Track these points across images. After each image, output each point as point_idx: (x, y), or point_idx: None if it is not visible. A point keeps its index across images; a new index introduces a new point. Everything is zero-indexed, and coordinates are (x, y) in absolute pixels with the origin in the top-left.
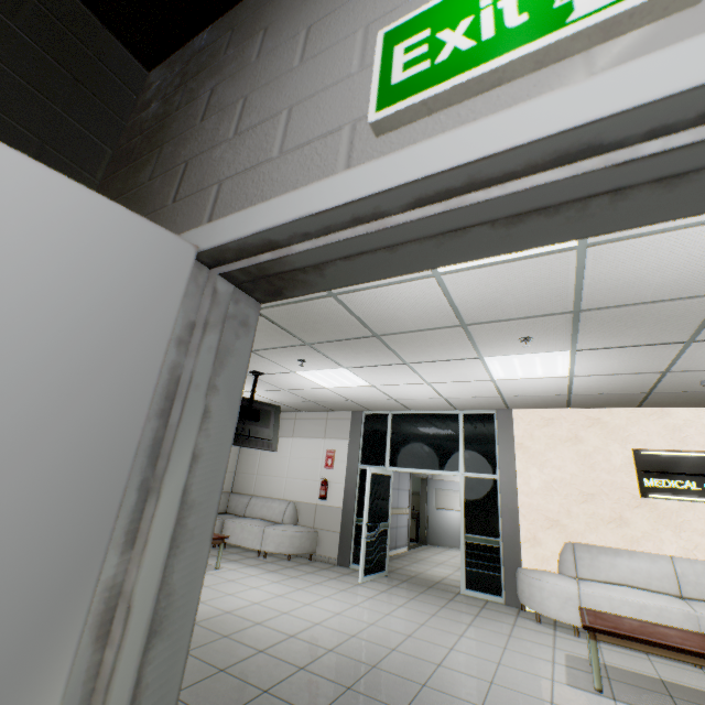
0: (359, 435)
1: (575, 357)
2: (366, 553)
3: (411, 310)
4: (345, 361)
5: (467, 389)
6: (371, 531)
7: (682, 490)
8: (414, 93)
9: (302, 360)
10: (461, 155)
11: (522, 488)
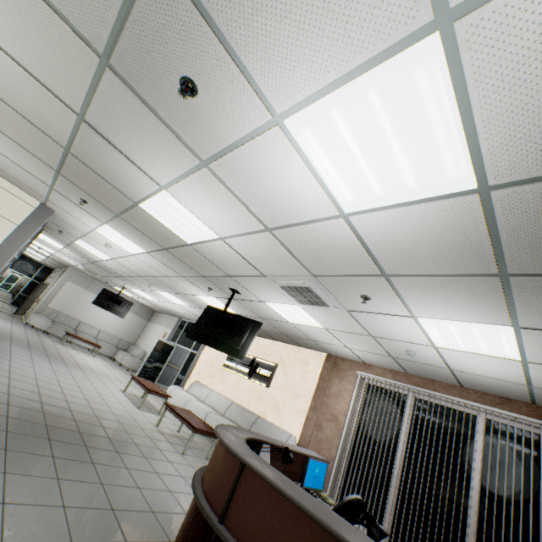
0: (176, 328)
1: (173, 295)
2: (143, 369)
3: (116, 269)
4: (134, 286)
5: (182, 308)
6: (150, 363)
7: (232, 367)
8: None
9: (124, 283)
10: None
11: (200, 358)
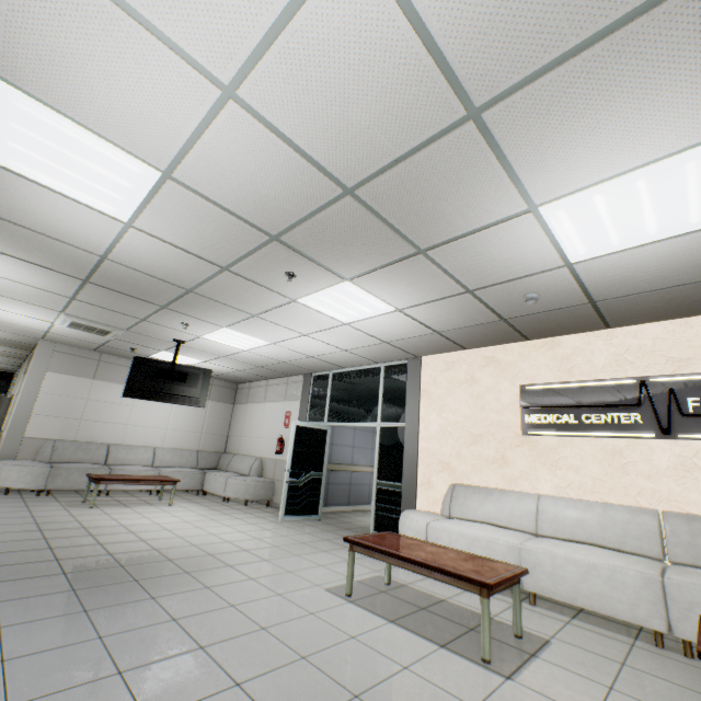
0: (308, 395)
1: (363, 287)
2: (289, 496)
3: (169, 261)
4: (213, 321)
5: (345, 337)
6: (297, 478)
7: (561, 425)
8: None
9: (185, 324)
10: None
11: (423, 434)
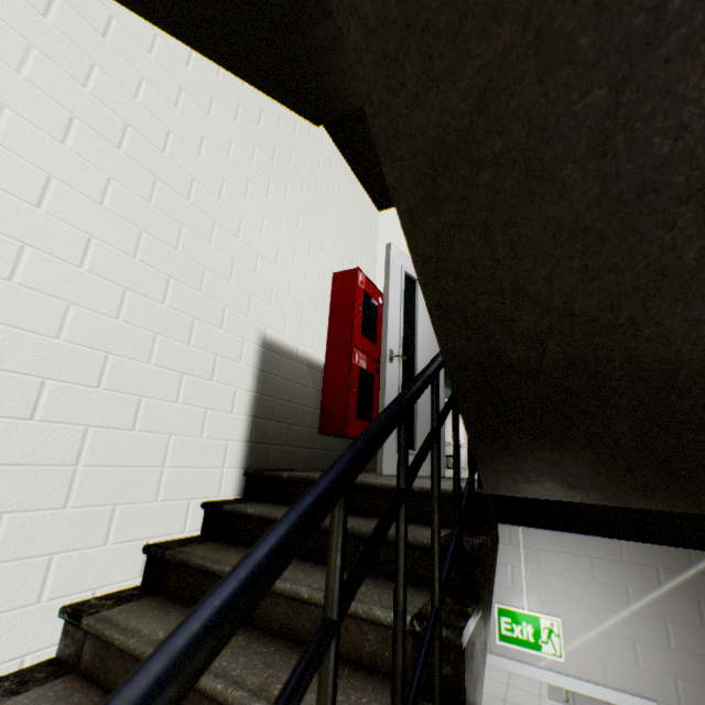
0: None
1: None
2: None
3: None
4: None
5: None
6: None
7: None
8: (508, 642)
9: None
10: (520, 671)
11: None
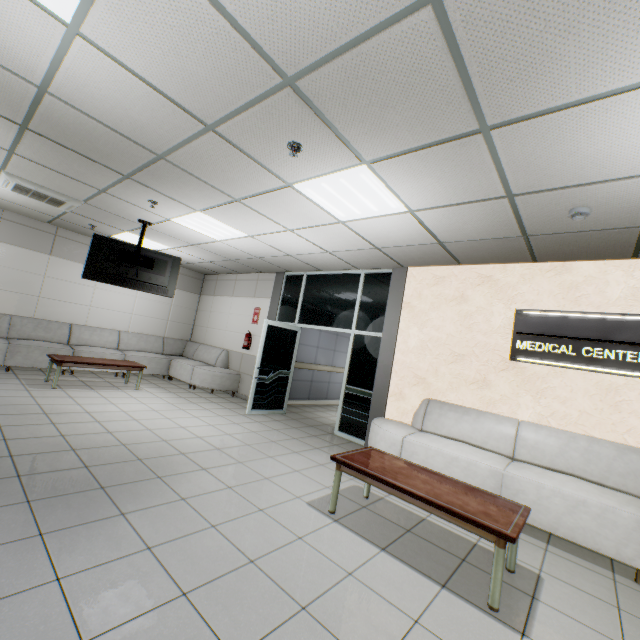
0: (279, 295)
1: (381, 176)
2: (257, 392)
3: (134, 106)
4: (187, 201)
5: (334, 238)
6: (266, 375)
7: (555, 355)
8: None
9: (152, 202)
10: None
11: (400, 346)
